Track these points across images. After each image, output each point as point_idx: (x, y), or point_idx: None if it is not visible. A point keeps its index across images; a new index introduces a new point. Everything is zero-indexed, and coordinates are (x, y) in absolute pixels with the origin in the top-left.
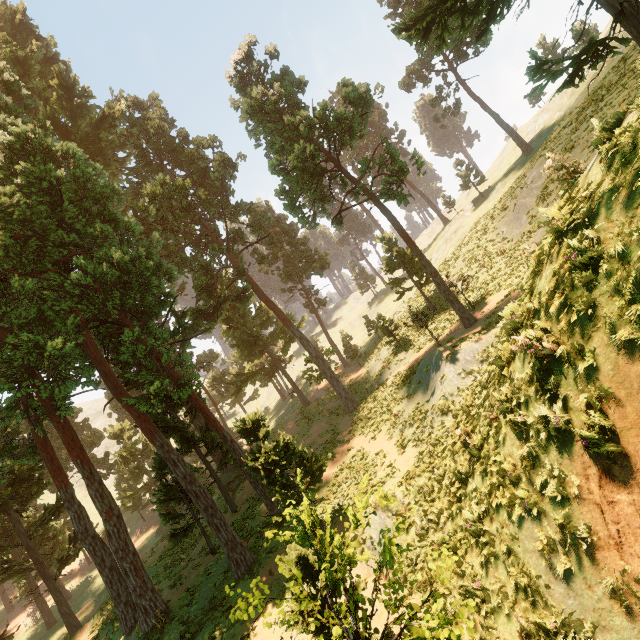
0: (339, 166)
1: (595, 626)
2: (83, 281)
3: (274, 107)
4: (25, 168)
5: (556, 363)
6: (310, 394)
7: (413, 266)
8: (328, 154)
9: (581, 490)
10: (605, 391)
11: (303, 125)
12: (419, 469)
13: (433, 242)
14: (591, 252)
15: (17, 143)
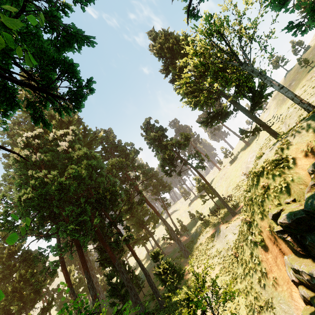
0: (180, 156)
1: (272, 298)
2: (101, 198)
3: (157, 138)
4: (85, 162)
5: (251, 224)
6: (164, 250)
7: (208, 190)
8: (175, 152)
9: (262, 258)
10: (259, 229)
11: (169, 146)
12: (221, 273)
13: (215, 178)
14: (251, 197)
15: (83, 154)
